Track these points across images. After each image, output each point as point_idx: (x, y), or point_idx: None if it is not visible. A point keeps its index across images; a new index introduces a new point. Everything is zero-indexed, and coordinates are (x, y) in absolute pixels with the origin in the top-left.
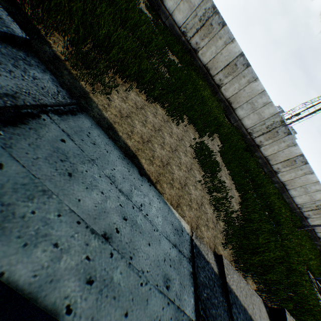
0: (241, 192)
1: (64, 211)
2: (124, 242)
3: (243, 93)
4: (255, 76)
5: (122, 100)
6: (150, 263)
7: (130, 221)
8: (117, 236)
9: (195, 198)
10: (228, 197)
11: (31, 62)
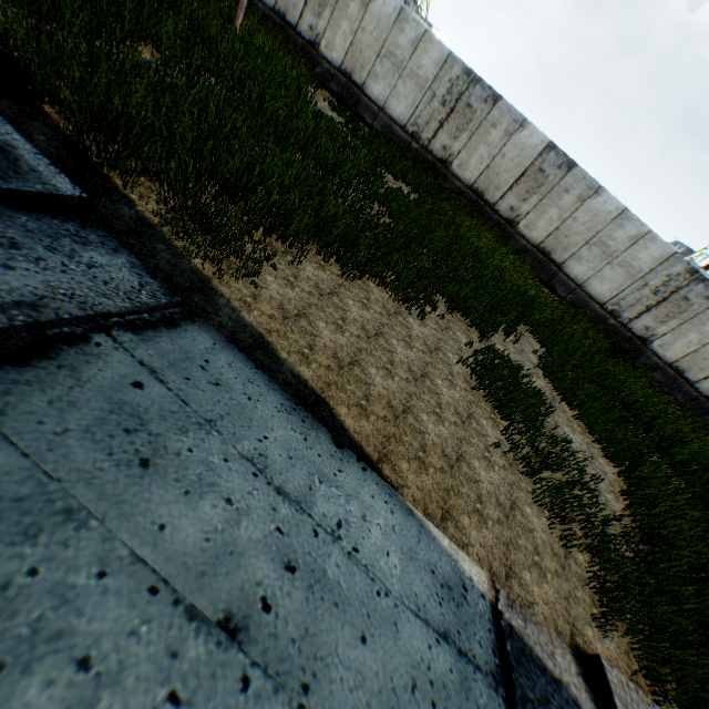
0: (621, 462)
1: (116, 562)
2: (286, 638)
3: (572, 226)
4: (593, 185)
5: (286, 282)
6: (368, 700)
7: (304, 572)
8: (265, 622)
9: (491, 491)
10: (586, 479)
11: (90, 238)
